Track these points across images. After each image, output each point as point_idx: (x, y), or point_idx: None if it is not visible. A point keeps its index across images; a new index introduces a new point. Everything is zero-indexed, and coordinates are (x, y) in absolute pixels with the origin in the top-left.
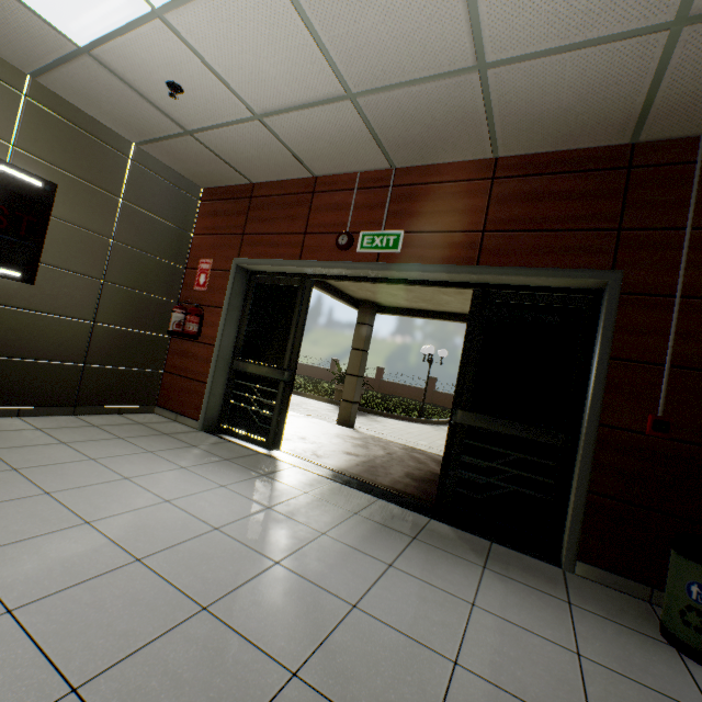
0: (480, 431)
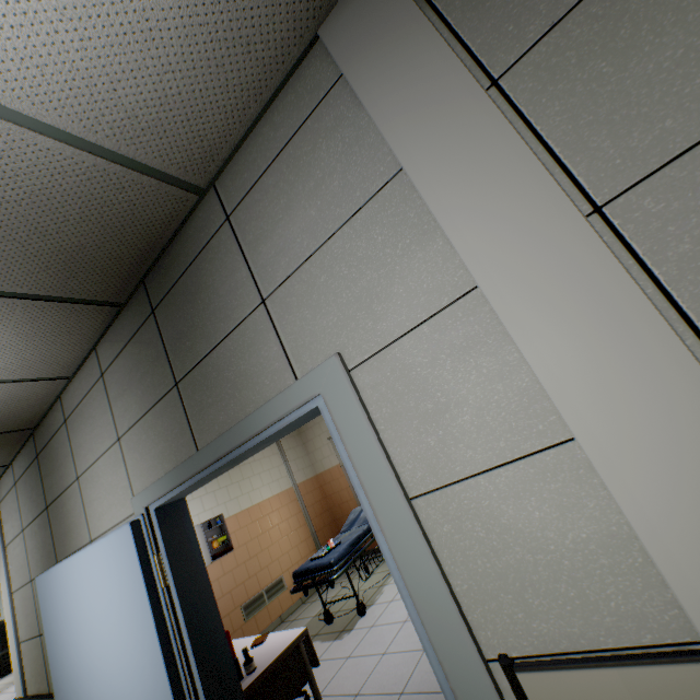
0: (8, 652)
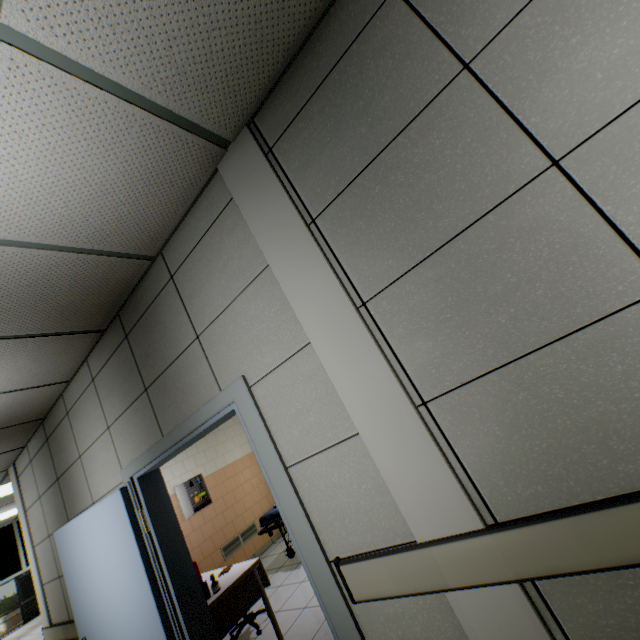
0: (29, 601)
